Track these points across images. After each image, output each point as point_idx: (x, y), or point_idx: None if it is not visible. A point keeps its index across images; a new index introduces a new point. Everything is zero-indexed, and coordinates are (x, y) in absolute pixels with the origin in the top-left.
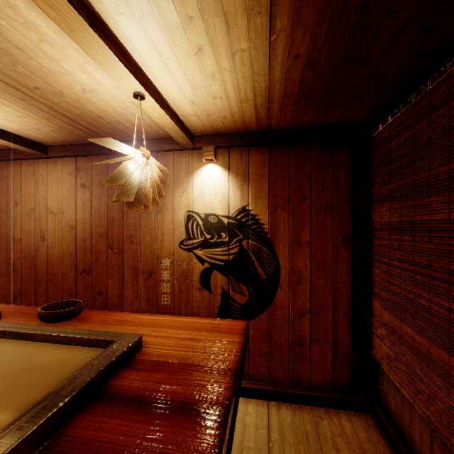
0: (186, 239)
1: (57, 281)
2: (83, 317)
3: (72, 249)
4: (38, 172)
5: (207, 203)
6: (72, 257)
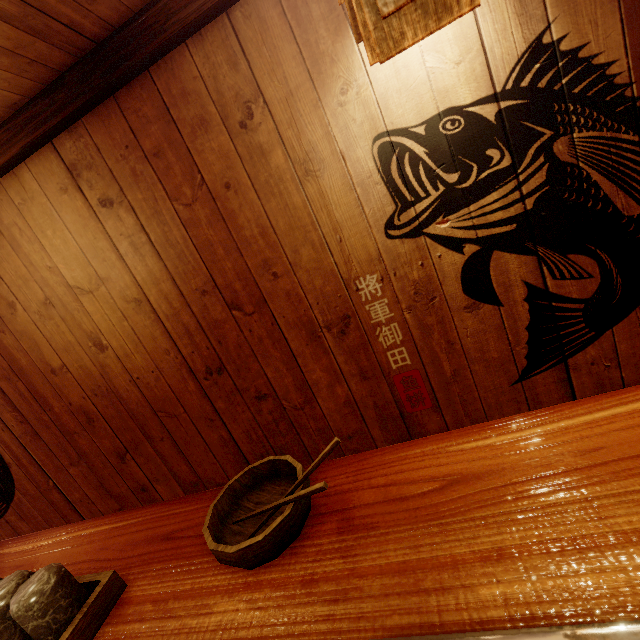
0: (398, 211)
1: (171, 407)
2: (326, 502)
3: (164, 342)
4: (3, 221)
5: (421, 87)
6: (173, 356)
